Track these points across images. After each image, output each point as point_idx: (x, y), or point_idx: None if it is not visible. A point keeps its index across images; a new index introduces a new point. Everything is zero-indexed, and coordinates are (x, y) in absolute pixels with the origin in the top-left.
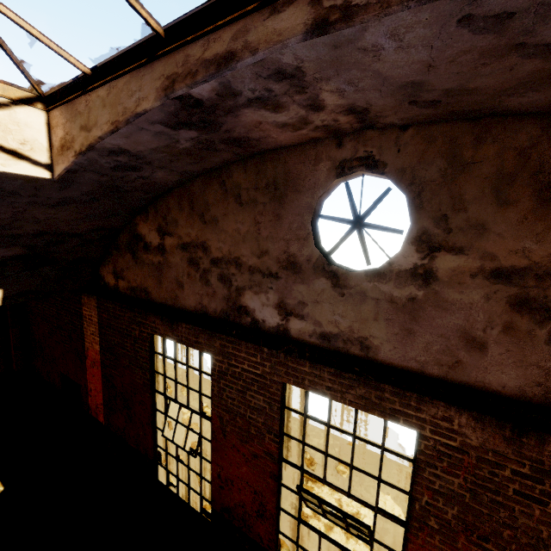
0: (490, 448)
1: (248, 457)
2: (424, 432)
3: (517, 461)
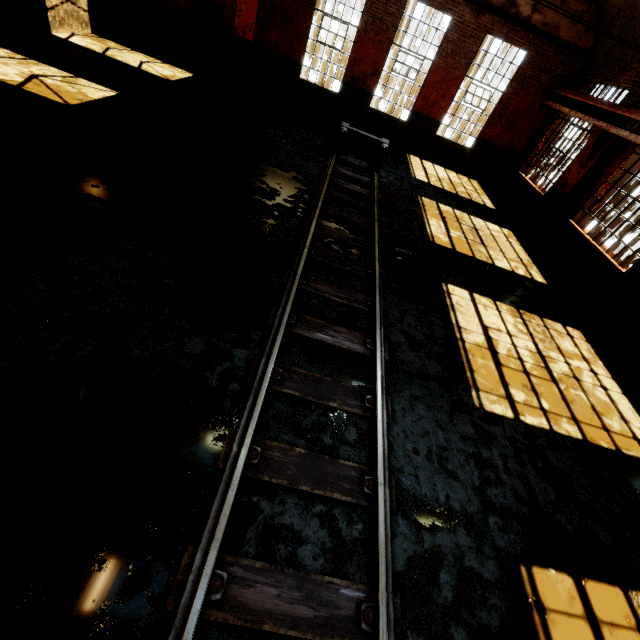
0: (470, 21)
1: (376, 44)
2: (455, 18)
3: (474, 24)
